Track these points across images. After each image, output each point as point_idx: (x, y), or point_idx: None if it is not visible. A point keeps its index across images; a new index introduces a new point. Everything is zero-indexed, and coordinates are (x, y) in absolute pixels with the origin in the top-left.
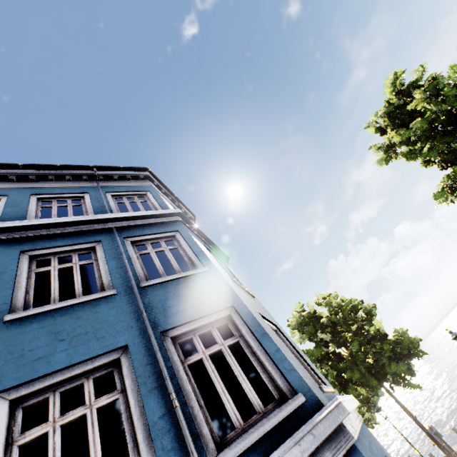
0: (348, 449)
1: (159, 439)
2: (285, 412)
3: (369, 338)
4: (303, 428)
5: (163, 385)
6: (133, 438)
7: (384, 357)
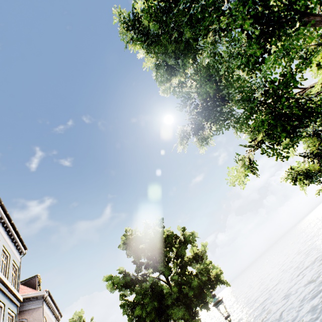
0: None
1: None
2: None
3: (183, 264)
4: None
5: None
6: None
7: (170, 298)
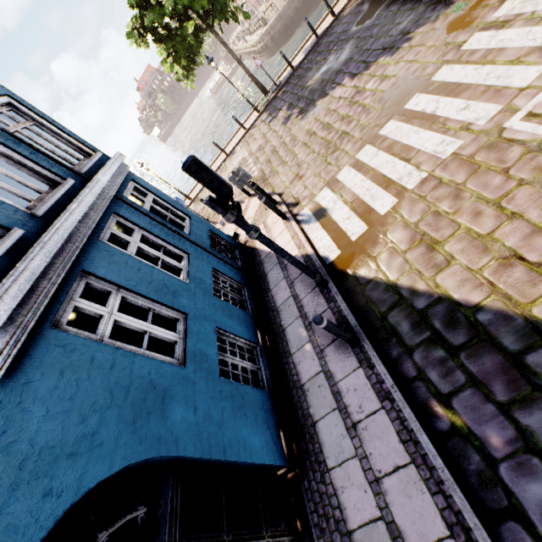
0: (129, 172)
1: (41, 163)
2: (97, 157)
3: None
4: (112, 159)
5: (12, 139)
6: (20, 165)
7: None
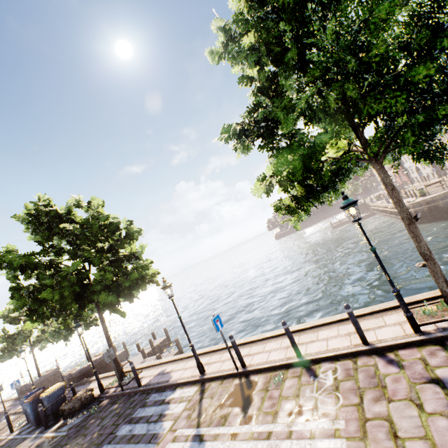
0: None
1: None
2: None
3: (116, 259)
4: None
5: None
6: None
7: (100, 285)
